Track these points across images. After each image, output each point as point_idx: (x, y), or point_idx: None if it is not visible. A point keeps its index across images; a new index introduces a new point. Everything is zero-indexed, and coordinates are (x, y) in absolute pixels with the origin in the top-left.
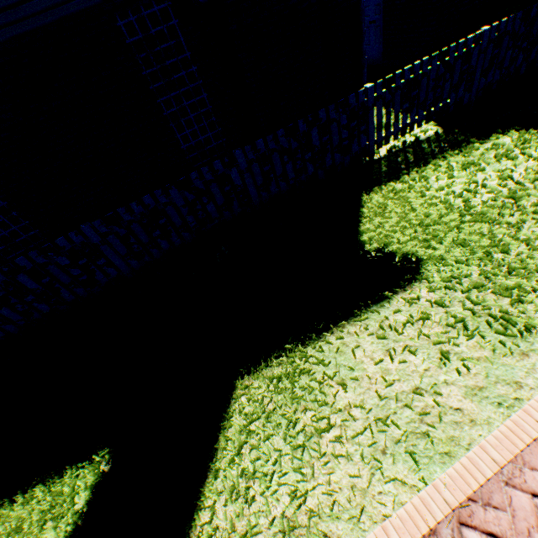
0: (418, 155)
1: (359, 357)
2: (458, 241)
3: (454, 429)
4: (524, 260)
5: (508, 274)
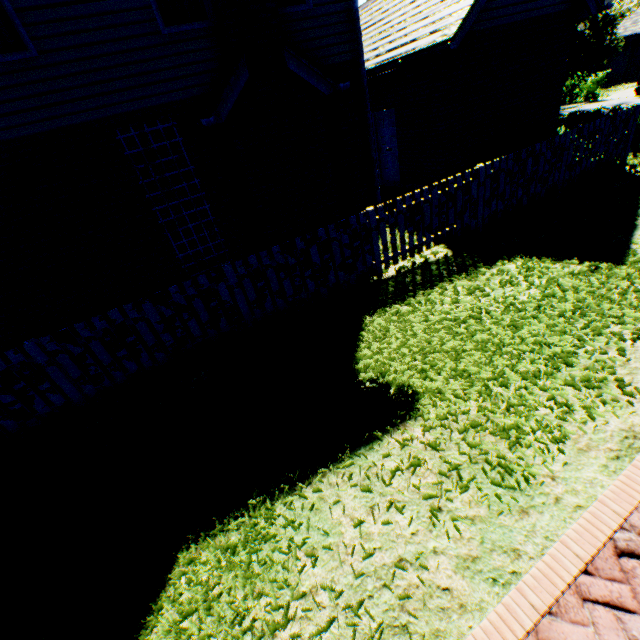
0: (426, 276)
1: (337, 517)
2: (456, 372)
3: (440, 619)
4: (524, 395)
5: (507, 411)
